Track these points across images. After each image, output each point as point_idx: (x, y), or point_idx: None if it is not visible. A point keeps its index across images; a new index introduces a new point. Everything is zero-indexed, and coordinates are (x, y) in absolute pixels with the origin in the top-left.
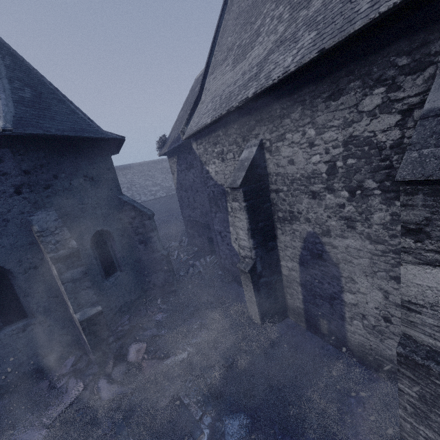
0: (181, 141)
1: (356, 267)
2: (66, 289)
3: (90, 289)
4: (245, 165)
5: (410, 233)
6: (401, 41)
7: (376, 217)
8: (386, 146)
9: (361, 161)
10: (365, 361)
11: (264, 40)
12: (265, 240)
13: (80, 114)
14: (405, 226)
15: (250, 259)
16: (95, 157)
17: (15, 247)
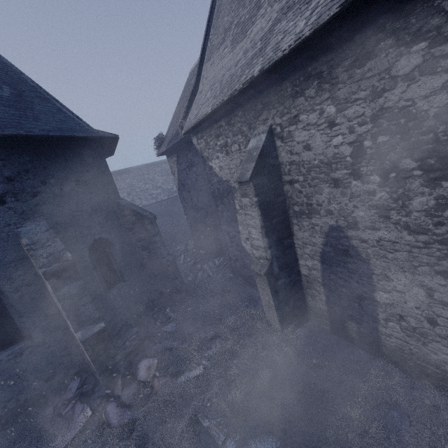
0: (179, 138)
1: (391, 263)
2: (63, 307)
3: (90, 304)
4: (253, 155)
5: None
6: None
7: (416, 203)
8: (428, 116)
9: (395, 138)
10: (404, 367)
11: (266, 12)
12: (281, 238)
13: (67, 113)
14: None
15: (266, 260)
16: (87, 158)
17: (3, 263)
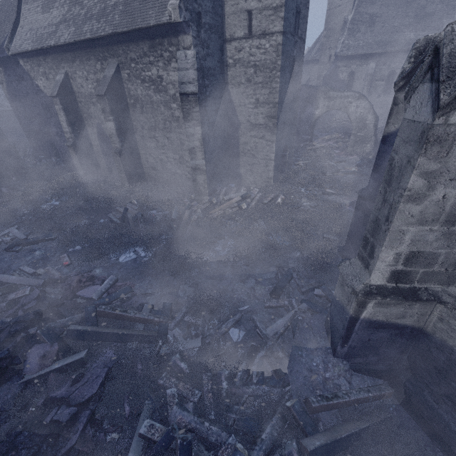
0: (6, 54)
1: None
2: None
3: None
4: (58, 84)
5: (103, 112)
6: (99, 48)
7: None
8: None
9: None
10: None
11: (59, 8)
12: (80, 129)
13: None
14: (102, 110)
15: (71, 138)
16: None
17: None
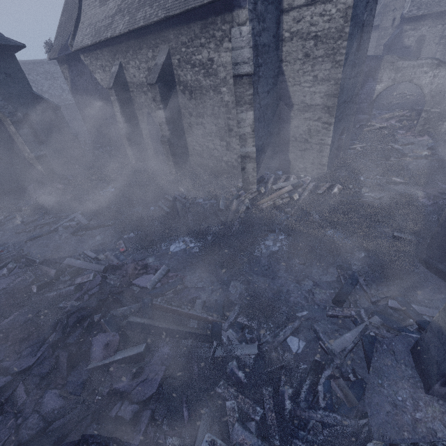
0: (70, 51)
1: None
2: (23, 139)
3: (36, 142)
4: (114, 76)
5: (154, 101)
6: (151, 35)
7: None
8: None
9: None
10: None
11: None
12: (132, 119)
13: None
14: (153, 99)
15: (124, 128)
16: (7, 59)
17: None
